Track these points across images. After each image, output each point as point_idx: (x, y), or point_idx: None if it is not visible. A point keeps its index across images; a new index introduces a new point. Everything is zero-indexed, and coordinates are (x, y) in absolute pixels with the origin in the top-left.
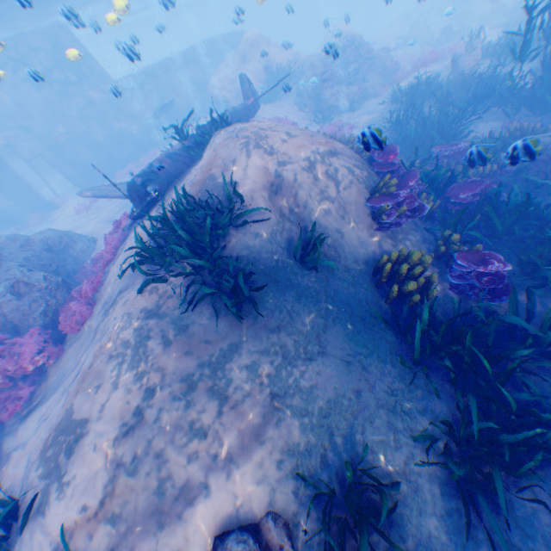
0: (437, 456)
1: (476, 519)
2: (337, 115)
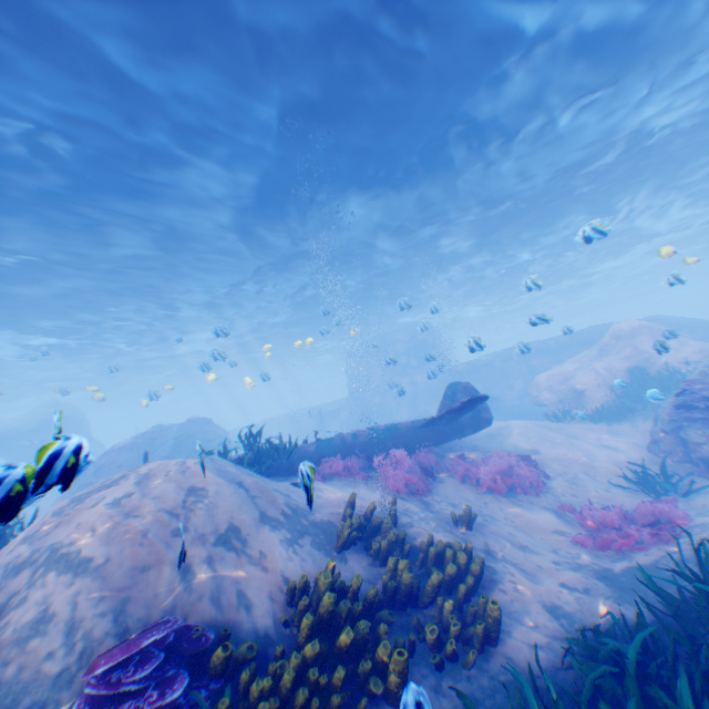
0: None
1: None
2: None
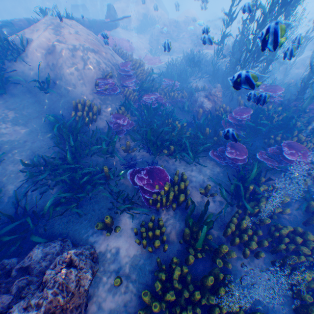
0: (37, 171)
1: (30, 191)
2: (164, 55)
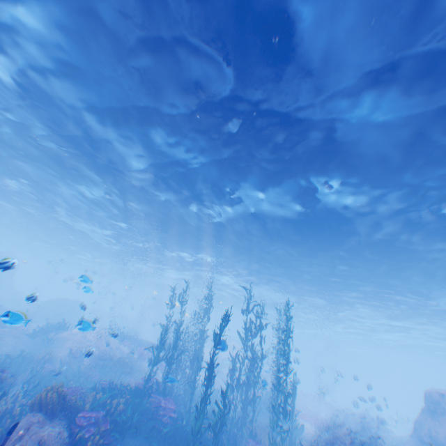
0: None
1: None
2: None
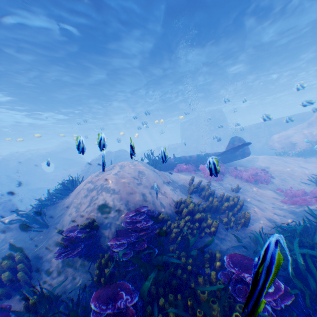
0: None
1: None
2: None
